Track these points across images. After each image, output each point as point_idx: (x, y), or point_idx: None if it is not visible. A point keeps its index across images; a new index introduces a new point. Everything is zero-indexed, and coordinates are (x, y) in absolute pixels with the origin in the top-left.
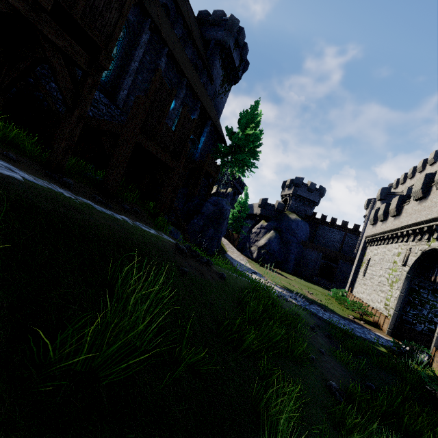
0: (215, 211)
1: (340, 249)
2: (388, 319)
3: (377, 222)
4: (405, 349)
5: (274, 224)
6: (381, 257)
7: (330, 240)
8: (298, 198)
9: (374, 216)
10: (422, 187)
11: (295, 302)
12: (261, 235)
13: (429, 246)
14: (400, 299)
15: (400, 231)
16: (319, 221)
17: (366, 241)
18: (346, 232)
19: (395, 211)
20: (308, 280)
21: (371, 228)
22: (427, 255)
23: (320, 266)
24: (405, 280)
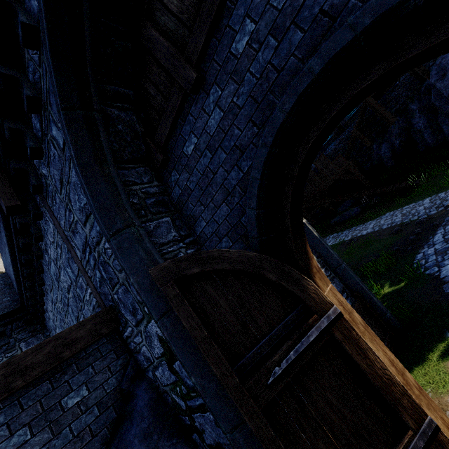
0: None
1: None
2: None
3: None
4: None
5: None
6: None
7: None
8: None
9: None
10: None
11: None
12: None
13: None
14: None
15: None
16: None
17: None
18: None
19: None
20: None
21: None
22: None
23: None
24: None
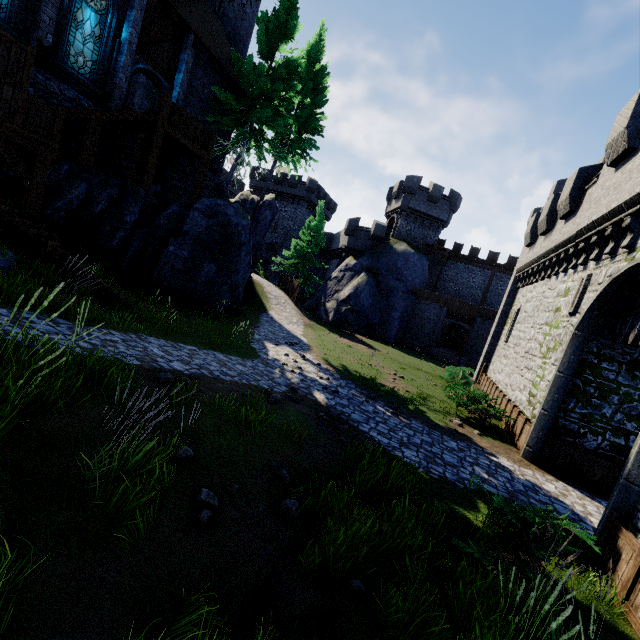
0: (211, 227)
1: (483, 300)
2: (529, 426)
3: (537, 239)
4: (551, 495)
5: (368, 262)
6: (536, 304)
7: (467, 286)
8: (411, 214)
9: (532, 228)
10: (630, 124)
11: (326, 399)
12: (344, 281)
13: (631, 261)
14: (555, 385)
15: (572, 244)
16: (447, 253)
17: (517, 279)
18: (494, 271)
19: (569, 202)
20: (420, 354)
21: (526, 254)
22: (624, 283)
23: (443, 329)
24: (570, 345)
